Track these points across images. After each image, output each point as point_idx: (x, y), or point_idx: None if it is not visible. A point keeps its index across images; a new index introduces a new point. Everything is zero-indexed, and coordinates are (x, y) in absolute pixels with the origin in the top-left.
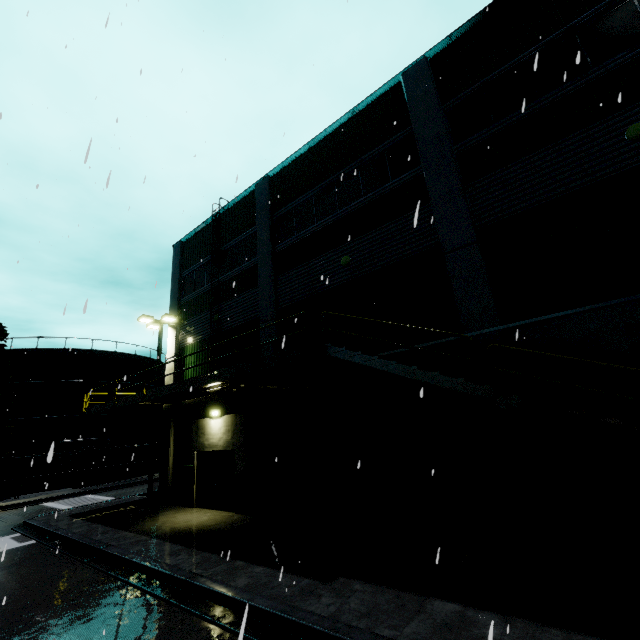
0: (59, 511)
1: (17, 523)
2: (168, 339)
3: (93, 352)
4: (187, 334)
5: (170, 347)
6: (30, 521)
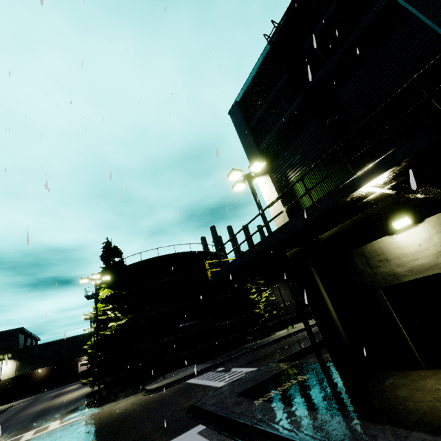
0: (218, 389)
1: (185, 407)
2: (261, 189)
3: (177, 255)
4: (285, 170)
5: (268, 194)
6: (203, 406)
